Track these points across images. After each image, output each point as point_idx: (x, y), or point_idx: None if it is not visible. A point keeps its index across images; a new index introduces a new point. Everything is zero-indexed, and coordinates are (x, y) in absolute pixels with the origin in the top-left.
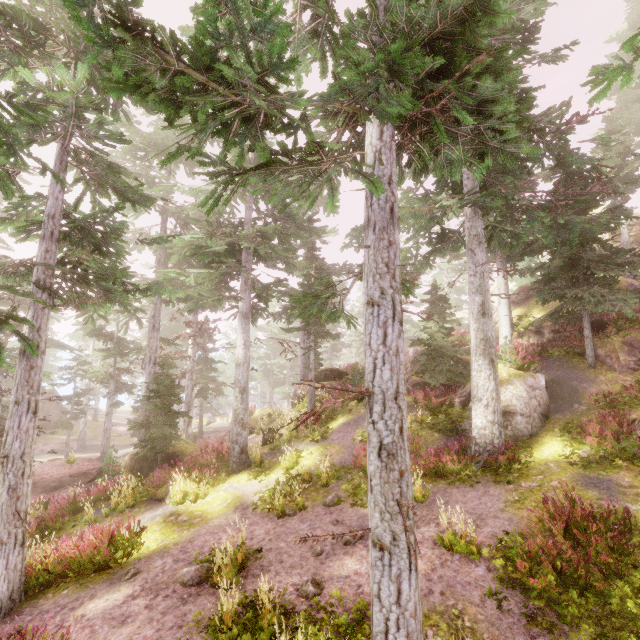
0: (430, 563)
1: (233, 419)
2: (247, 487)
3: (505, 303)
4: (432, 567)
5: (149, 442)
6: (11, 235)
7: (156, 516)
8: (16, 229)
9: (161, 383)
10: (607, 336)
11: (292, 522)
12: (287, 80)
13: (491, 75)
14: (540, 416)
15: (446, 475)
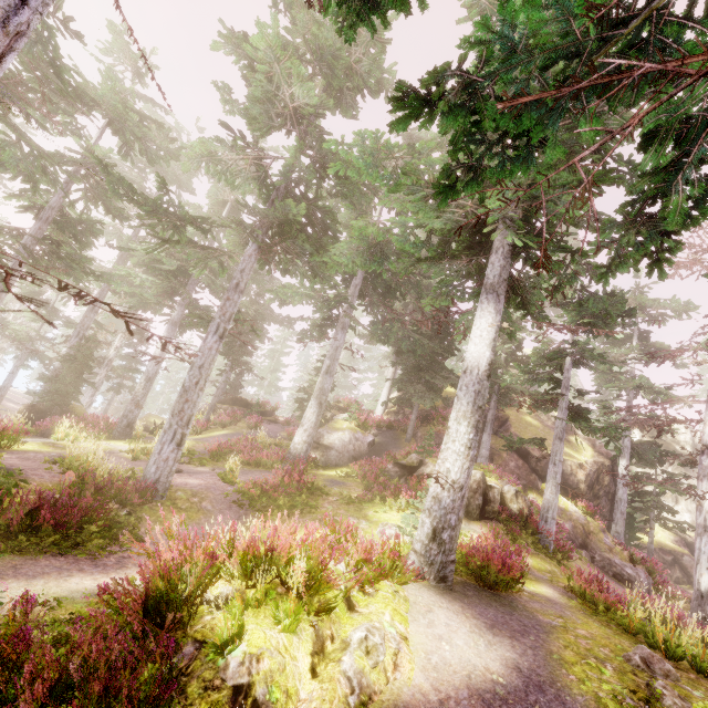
0: (207, 482)
1: (131, 398)
2: (120, 446)
3: (388, 387)
4: (207, 483)
5: (51, 395)
6: (16, 207)
7: (37, 440)
8: (22, 205)
9: (81, 352)
10: (429, 425)
11: (141, 463)
12: (188, 223)
13: (313, 242)
14: (351, 457)
15: (262, 467)
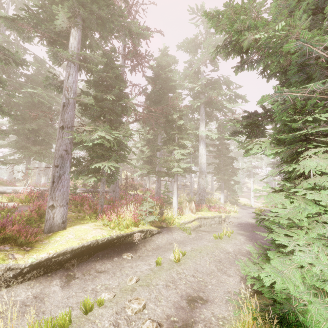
0: None
1: (9, 173)
2: None
3: None
4: None
5: None
6: None
7: None
8: None
9: None
10: None
11: None
12: None
13: None
14: None
15: None
